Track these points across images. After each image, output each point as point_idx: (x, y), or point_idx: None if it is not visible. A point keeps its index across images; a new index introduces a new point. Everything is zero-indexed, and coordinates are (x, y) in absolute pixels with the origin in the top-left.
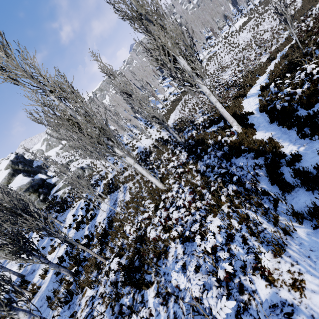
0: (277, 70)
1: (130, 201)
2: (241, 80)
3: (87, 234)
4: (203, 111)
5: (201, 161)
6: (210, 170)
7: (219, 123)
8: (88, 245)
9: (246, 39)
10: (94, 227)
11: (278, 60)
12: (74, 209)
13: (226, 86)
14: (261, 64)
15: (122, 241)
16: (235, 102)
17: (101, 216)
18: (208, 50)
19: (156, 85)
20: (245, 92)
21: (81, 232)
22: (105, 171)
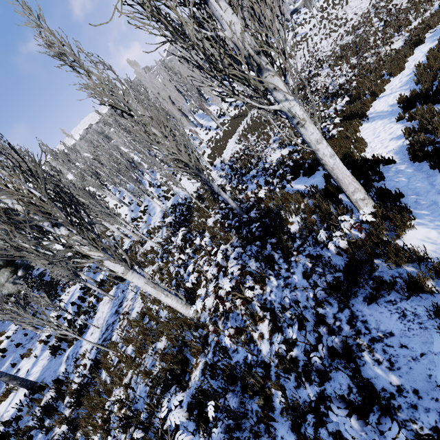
0: (439, 62)
1: (136, 324)
2: (354, 84)
3: (58, 379)
4: (282, 141)
5: (274, 276)
6: (295, 319)
7: (313, 174)
8: (51, 413)
9: (361, 10)
10: (74, 362)
11: (431, 44)
12: (64, 301)
13: (323, 96)
14: (393, 53)
15: (99, 438)
16: (346, 130)
17: (92, 334)
18: (293, 32)
19: (207, 90)
20: (364, 109)
21: (58, 362)
22: (119, 235)
